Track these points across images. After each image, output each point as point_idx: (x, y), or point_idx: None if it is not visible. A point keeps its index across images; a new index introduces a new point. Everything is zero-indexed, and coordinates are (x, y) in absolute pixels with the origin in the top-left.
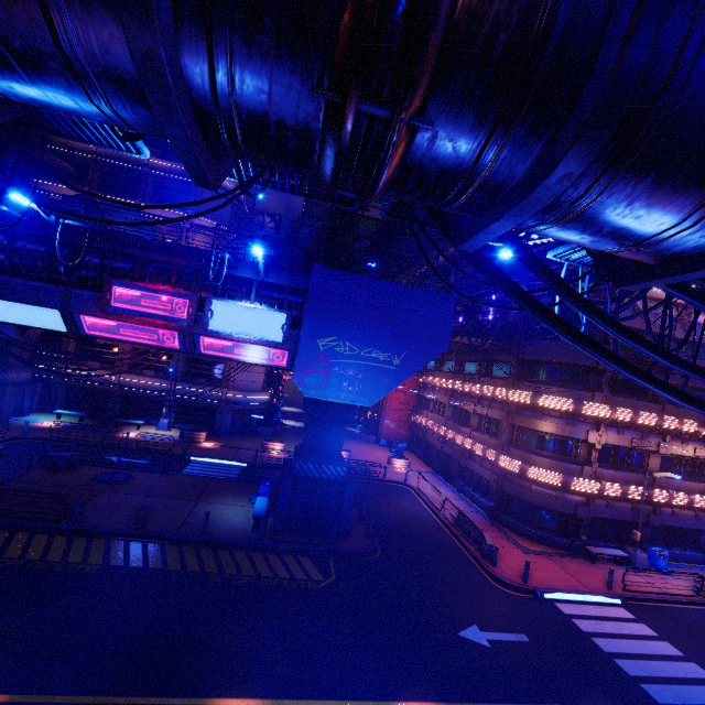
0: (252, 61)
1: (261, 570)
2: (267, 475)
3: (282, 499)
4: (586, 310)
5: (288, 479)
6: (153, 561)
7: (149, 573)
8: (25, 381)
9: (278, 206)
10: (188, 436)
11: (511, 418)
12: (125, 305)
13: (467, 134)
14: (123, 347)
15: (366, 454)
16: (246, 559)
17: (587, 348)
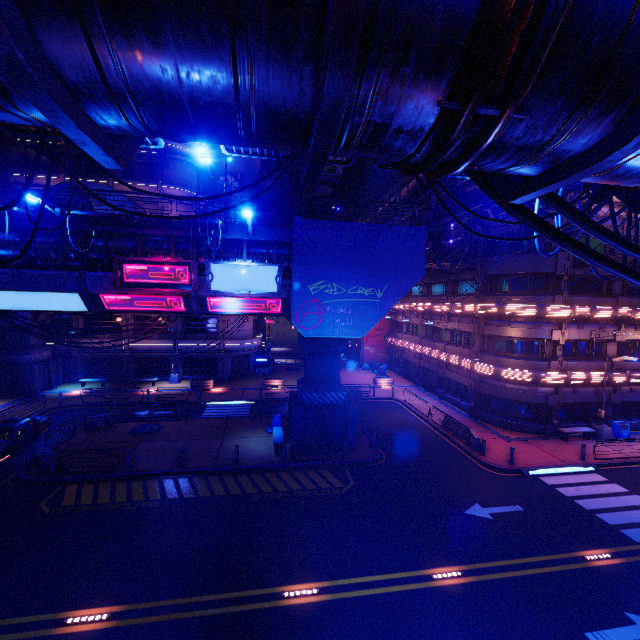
0: (392, 87)
1: (291, 485)
2: (274, 408)
3: (296, 426)
4: (600, 234)
5: (298, 409)
6: (202, 491)
7: (201, 500)
8: (48, 359)
9: (238, 165)
10: (198, 385)
11: (481, 329)
12: (134, 280)
13: (553, 117)
14: (126, 316)
15: (353, 378)
16: (276, 478)
17: (607, 267)
